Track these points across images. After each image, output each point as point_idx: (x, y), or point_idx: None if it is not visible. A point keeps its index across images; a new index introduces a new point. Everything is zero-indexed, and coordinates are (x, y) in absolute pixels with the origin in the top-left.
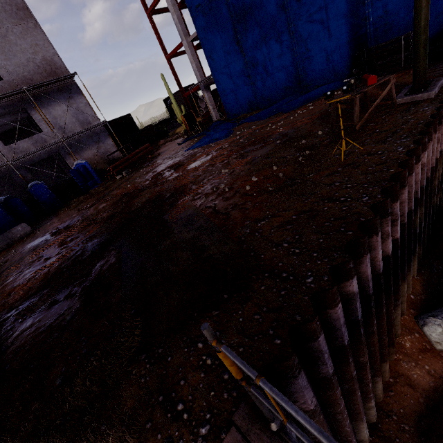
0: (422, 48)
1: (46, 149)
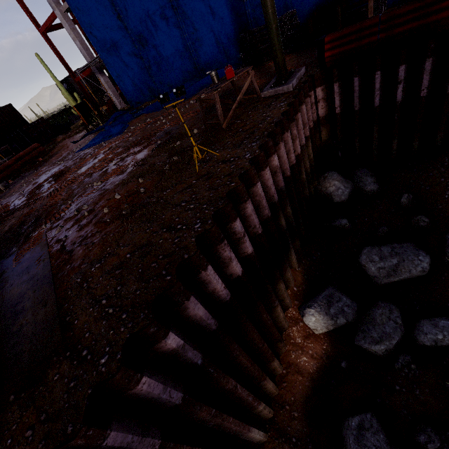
0: (275, 38)
1: None
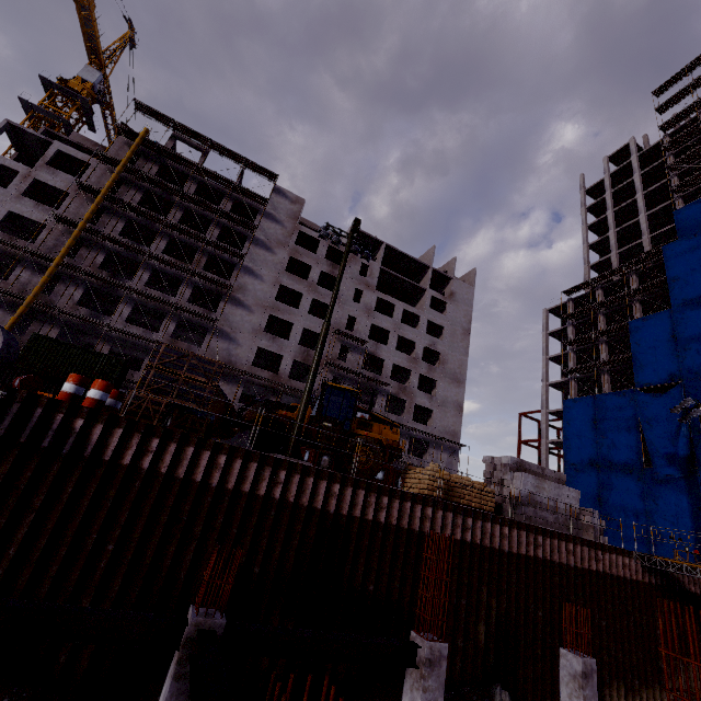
0: None
1: None
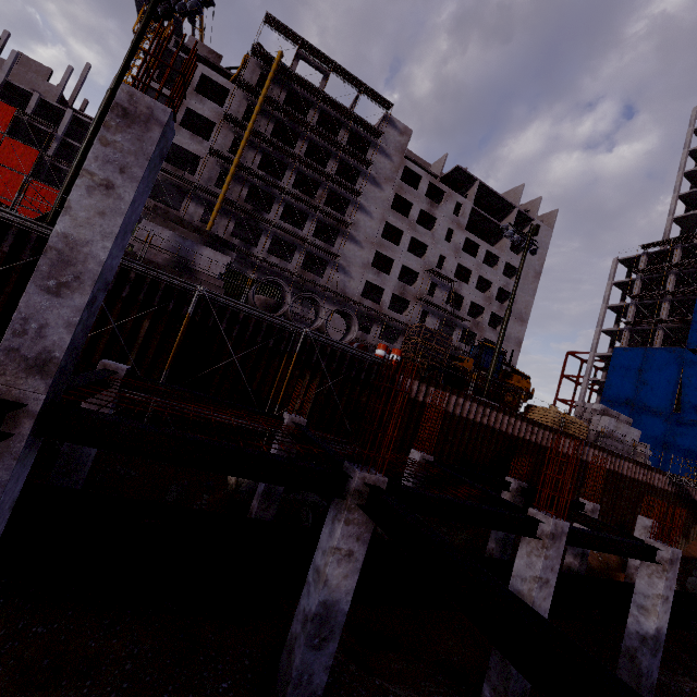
0: None
1: None
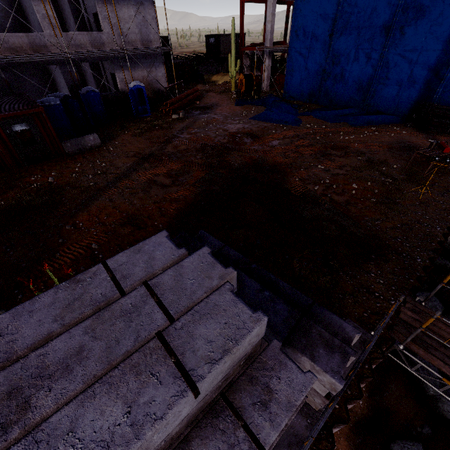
0: None
1: (107, 55)
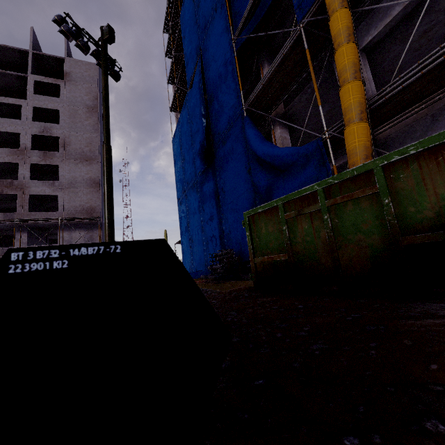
0: None
1: None
